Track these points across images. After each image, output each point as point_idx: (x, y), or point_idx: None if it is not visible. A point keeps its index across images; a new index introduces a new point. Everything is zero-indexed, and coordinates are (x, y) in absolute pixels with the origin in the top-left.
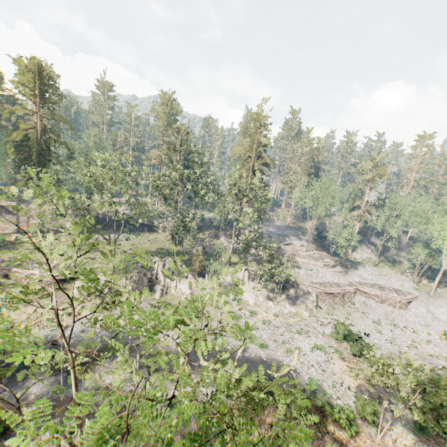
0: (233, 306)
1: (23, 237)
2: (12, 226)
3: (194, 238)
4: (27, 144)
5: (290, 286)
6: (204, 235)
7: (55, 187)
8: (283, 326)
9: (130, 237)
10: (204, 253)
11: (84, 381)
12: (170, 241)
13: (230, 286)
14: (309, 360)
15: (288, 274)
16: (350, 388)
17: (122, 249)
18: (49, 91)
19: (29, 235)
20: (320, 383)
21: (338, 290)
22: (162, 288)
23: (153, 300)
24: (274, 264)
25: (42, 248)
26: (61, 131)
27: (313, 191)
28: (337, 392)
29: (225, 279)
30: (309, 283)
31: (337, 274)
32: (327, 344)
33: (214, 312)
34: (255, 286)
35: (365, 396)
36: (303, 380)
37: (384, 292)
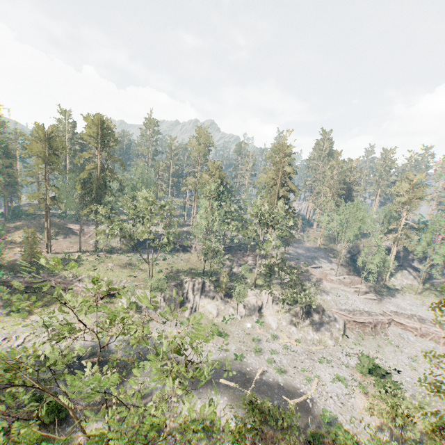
0: (256, 328)
1: (83, 255)
2: (75, 246)
3: (223, 259)
4: (90, 180)
5: (315, 311)
6: (233, 255)
7: (108, 219)
8: (305, 353)
9: (167, 257)
10: (232, 274)
11: (123, 385)
12: (201, 261)
13: (254, 308)
14: (328, 391)
15: (309, 301)
16: (370, 426)
17: (159, 268)
18: (107, 139)
19: (87, 253)
20: (336, 416)
21: (369, 320)
22: (191, 307)
23: (183, 317)
24: (295, 290)
25: (96, 266)
26: (115, 169)
27: (341, 215)
28: (355, 427)
29: (249, 300)
30: (336, 309)
31: (369, 301)
32: (351, 377)
33: (237, 333)
34: (278, 309)
35: (386, 436)
36: (319, 410)
37: (424, 325)
